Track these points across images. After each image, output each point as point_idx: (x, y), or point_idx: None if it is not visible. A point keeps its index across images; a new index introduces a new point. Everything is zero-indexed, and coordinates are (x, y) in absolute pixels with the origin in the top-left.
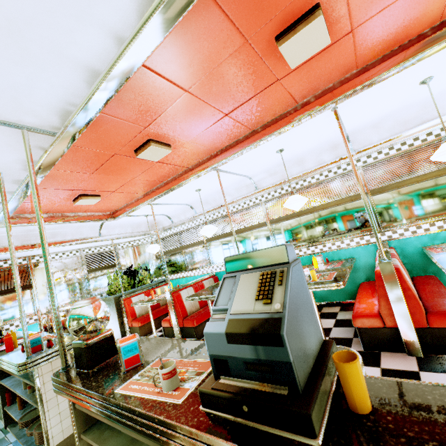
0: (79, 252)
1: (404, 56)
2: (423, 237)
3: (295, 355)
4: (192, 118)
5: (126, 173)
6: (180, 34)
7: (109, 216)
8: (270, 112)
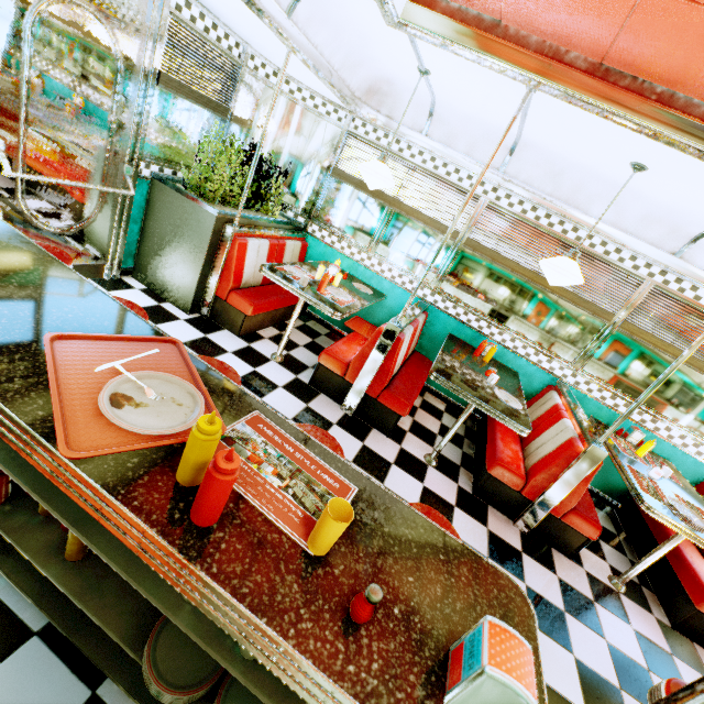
0: None
1: None
2: None
3: None
4: None
5: None
6: None
7: None
8: None
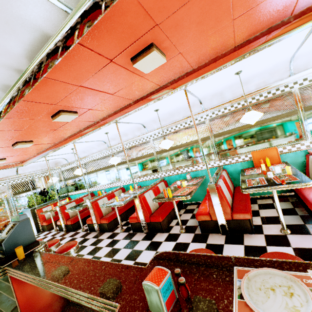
0: (6, 183)
1: (125, 112)
2: (176, 176)
3: (8, 248)
4: (35, 133)
5: (15, 150)
6: (1, 124)
7: (20, 164)
8: (82, 125)
